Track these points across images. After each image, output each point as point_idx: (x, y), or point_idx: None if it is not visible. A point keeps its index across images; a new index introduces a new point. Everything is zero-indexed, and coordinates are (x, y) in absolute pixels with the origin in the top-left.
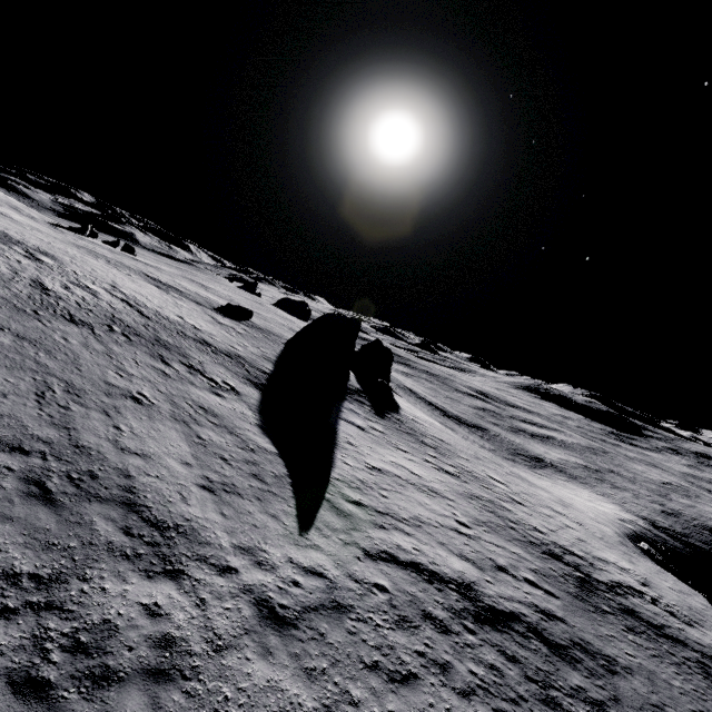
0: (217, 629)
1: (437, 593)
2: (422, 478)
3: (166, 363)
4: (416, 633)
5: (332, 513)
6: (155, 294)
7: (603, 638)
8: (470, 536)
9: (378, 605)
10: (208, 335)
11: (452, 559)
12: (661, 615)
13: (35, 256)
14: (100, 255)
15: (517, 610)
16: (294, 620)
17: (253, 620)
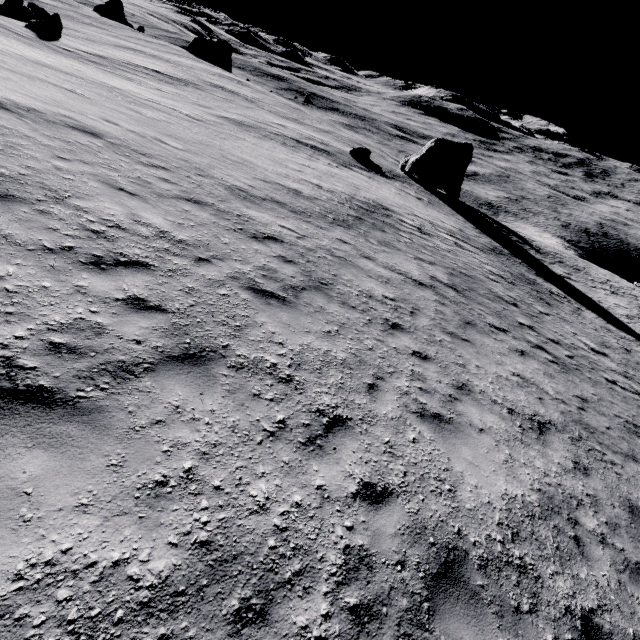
0: None
1: None
2: (629, 309)
3: (559, 301)
4: None
5: None
6: (391, 193)
7: None
8: None
9: None
10: (467, 233)
11: None
12: None
13: (409, 224)
14: (254, 129)
15: None
16: None
17: None
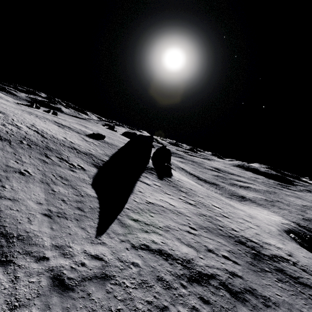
0: (19, 295)
1: (169, 266)
2: (175, 207)
3: (47, 157)
4: (150, 290)
5: (118, 225)
6: (55, 128)
7: (263, 286)
8: (195, 234)
9: (131, 274)
10: (77, 145)
11: (182, 246)
12: (298, 271)
13: None
14: (34, 114)
15: (215, 273)
16: (73, 286)
17: (46, 288)
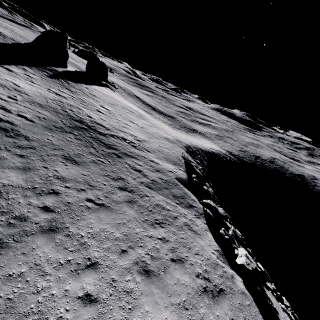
0: None
1: None
2: (20, 87)
3: None
4: None
5: None
6: None
7: (40, 134)
8: (5, 100)
9: None
10: None
11: None
12: (123, 144)
13: None
14: None
15: None
16: None
17: None
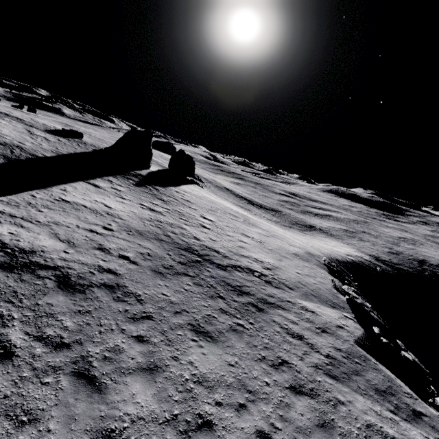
0: None
1: None
2: (111, 209)
3: None
4: None
5: None
6: None
7: (150, 285)
8: (101, 234)
9: None
10: None
11: (48, 240)
12: (253, 282)
13: None
14: None
15: (68, 266)
16: None
17: None
